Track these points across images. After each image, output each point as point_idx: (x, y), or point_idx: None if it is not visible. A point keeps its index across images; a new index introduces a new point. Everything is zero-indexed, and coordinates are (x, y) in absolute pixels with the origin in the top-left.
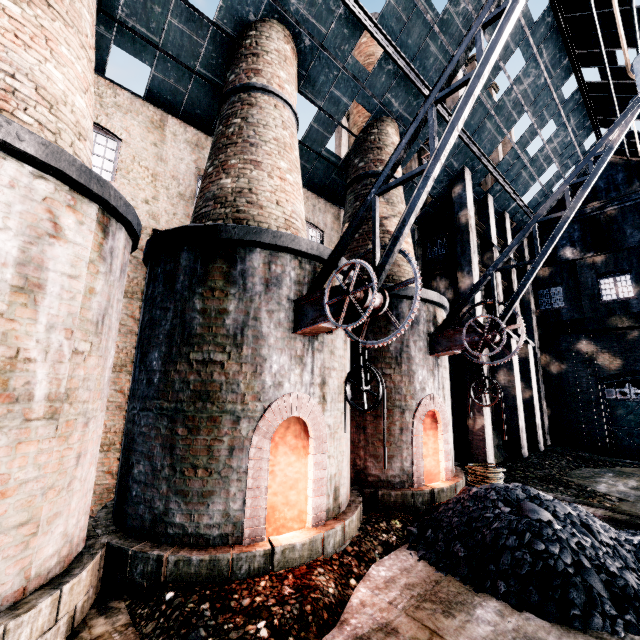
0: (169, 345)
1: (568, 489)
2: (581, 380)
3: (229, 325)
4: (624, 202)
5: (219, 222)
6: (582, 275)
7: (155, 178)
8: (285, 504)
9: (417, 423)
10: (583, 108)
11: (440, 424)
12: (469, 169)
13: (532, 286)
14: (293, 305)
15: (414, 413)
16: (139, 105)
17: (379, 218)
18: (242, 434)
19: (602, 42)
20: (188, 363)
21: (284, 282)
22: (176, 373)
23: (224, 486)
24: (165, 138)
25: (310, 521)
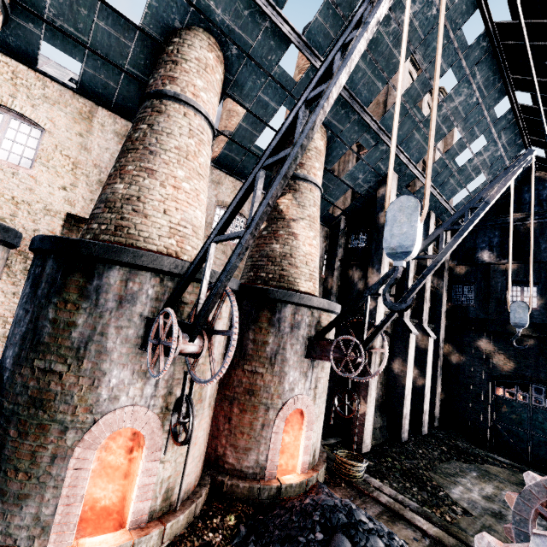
0: (21, 347)
1: (421, 491)
2: (475, 374)
3: (75, 338)
4: (544, 218)
5: (103, 226)
6: (494, 279)
7: (76, 166)
8: (123, 494)
9: (279, 421)
10: (516, 127)
11: (305, 421)
12: (396, 173)
13: (448, 280)
14: (146, 321)
15: (278, 411)
16: (69, 97)
17: (288, 219)
18: (67, 444)
19: (534, 71)
20: (31, 369)
21: (139, 299)
22: (20, 376)
23: (40, 491)
24: (92, 128)
25: (128, 524)
